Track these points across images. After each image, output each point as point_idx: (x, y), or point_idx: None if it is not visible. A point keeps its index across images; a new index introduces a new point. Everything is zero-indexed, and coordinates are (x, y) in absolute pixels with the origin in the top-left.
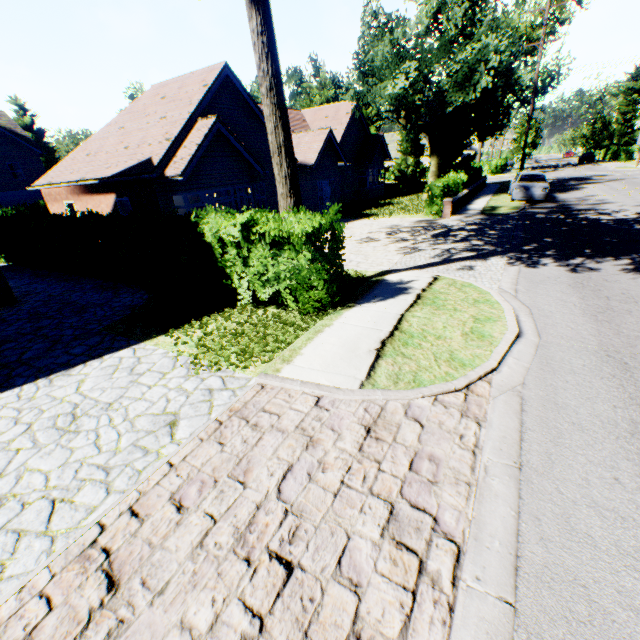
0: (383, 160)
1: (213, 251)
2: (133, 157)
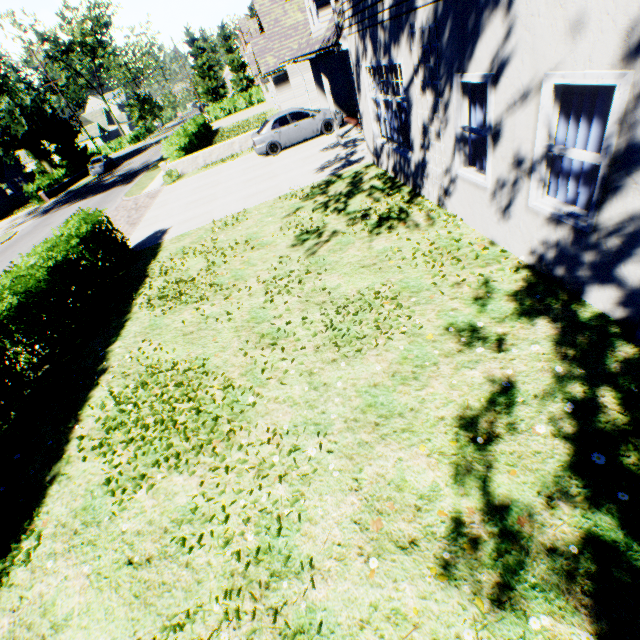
0: (20, 169)
1: None
2: None
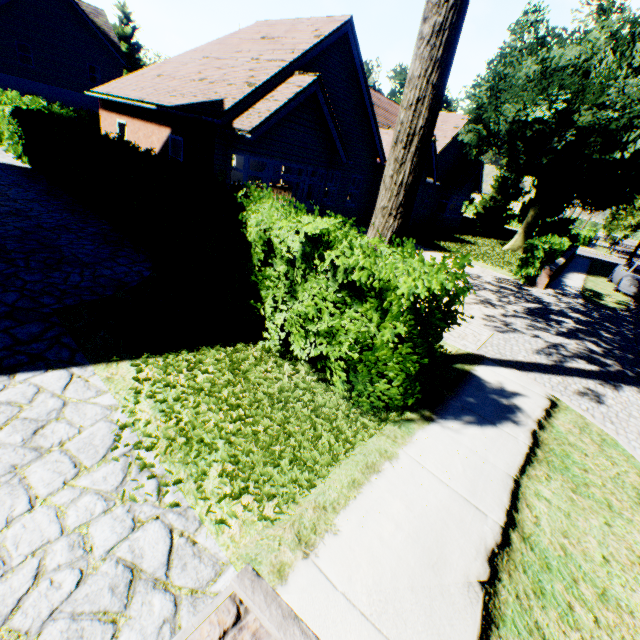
0: (472, 190)
1: (251, 254)
2: (204, 92)
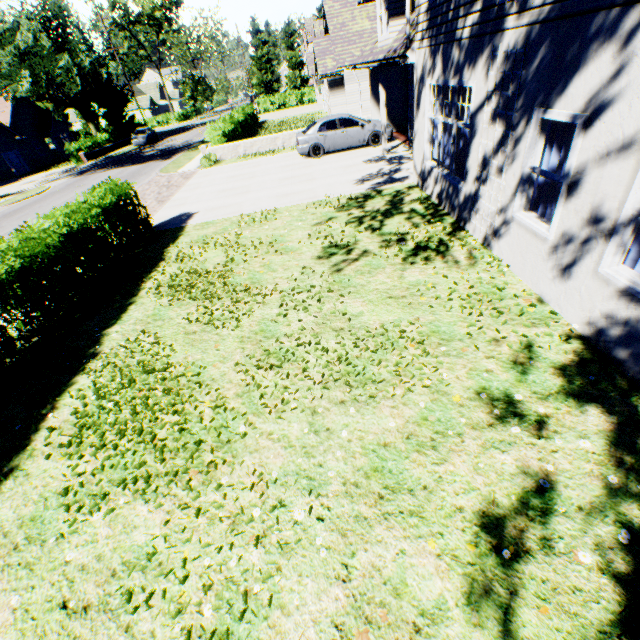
0: (67, 127)
1: None
2: None
